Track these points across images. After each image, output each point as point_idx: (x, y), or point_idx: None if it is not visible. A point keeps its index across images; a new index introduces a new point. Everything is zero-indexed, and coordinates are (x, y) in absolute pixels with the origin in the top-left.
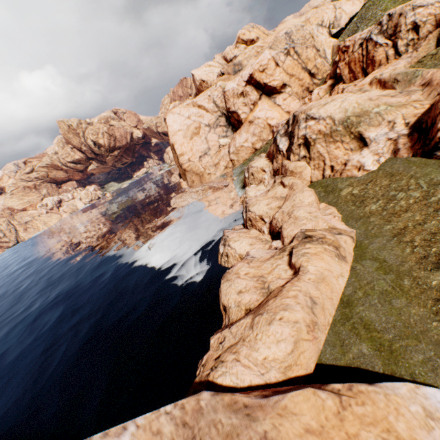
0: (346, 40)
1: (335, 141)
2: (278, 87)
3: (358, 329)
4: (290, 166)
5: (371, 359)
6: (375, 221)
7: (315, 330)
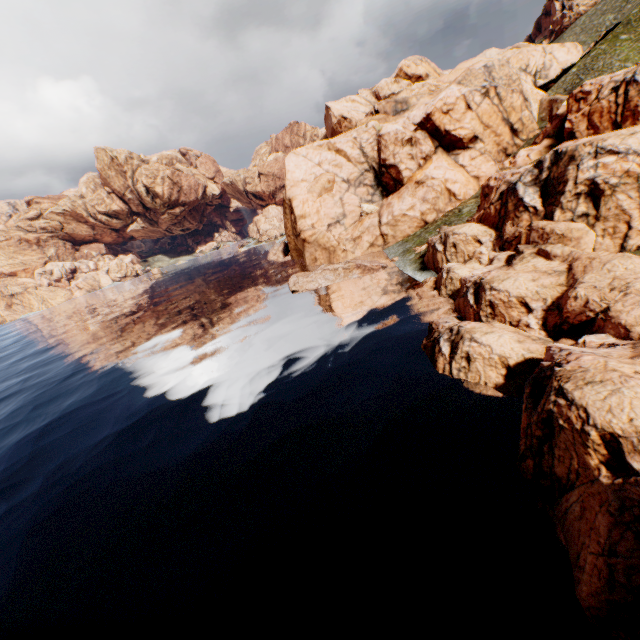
0: (585, 84)
1: None
2: (465, 139)
3: None
4: (557, 227)
5: None
6: None
7: None
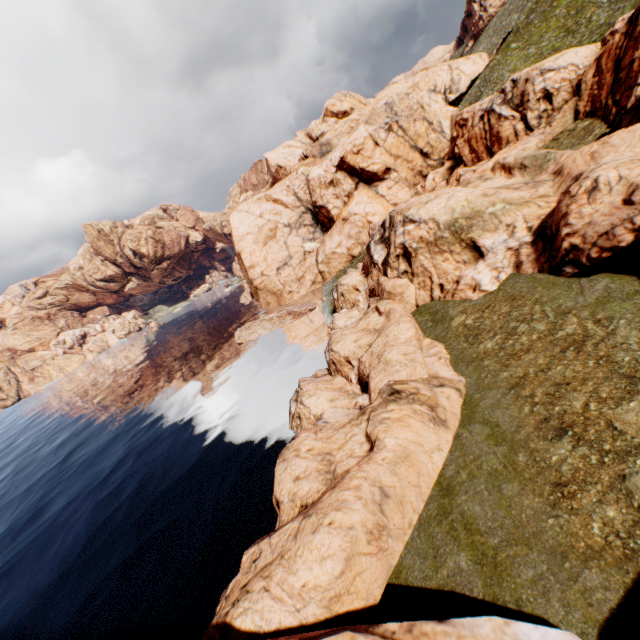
0: (463, 112)
1: (441, 252)
2: (379, 173)
3: (457, 530)
4: (387, 284)
5: (470, 578)
6: (489, 365)
7: (382, 537)
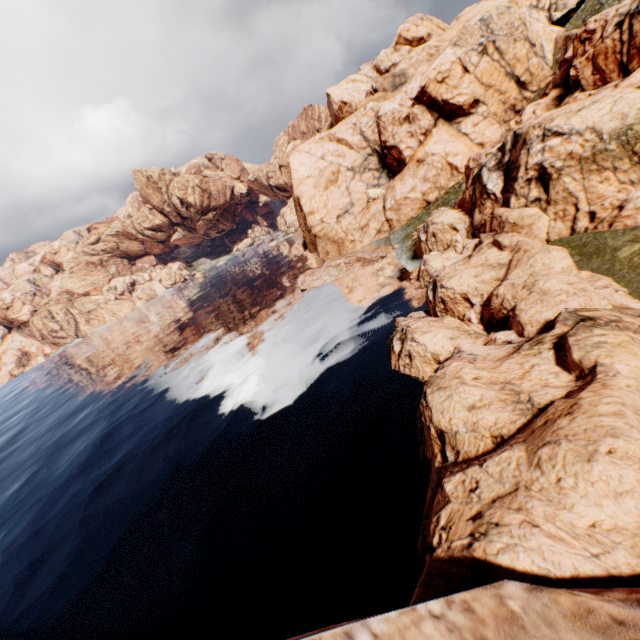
0: (588, 21)
1: (600, 170)
2: (465, 106)
3: None
4: (511, 215)
5: None
6: None
7: None
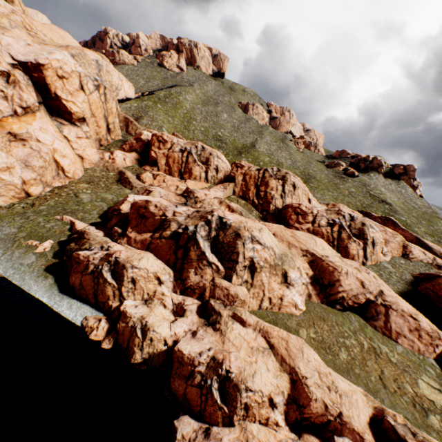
0: (165, 134)
1: (276, 274)
2: (76, 116)
3: None
4: (239, 292)
5: None
6: (360, 372)
7: None
